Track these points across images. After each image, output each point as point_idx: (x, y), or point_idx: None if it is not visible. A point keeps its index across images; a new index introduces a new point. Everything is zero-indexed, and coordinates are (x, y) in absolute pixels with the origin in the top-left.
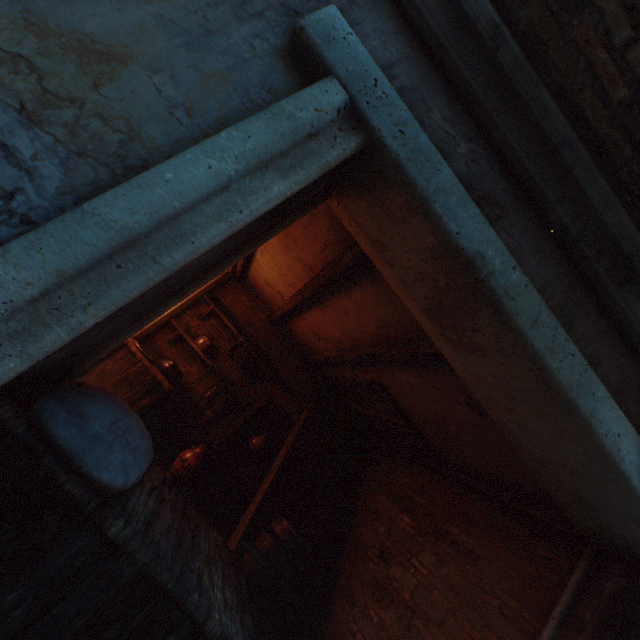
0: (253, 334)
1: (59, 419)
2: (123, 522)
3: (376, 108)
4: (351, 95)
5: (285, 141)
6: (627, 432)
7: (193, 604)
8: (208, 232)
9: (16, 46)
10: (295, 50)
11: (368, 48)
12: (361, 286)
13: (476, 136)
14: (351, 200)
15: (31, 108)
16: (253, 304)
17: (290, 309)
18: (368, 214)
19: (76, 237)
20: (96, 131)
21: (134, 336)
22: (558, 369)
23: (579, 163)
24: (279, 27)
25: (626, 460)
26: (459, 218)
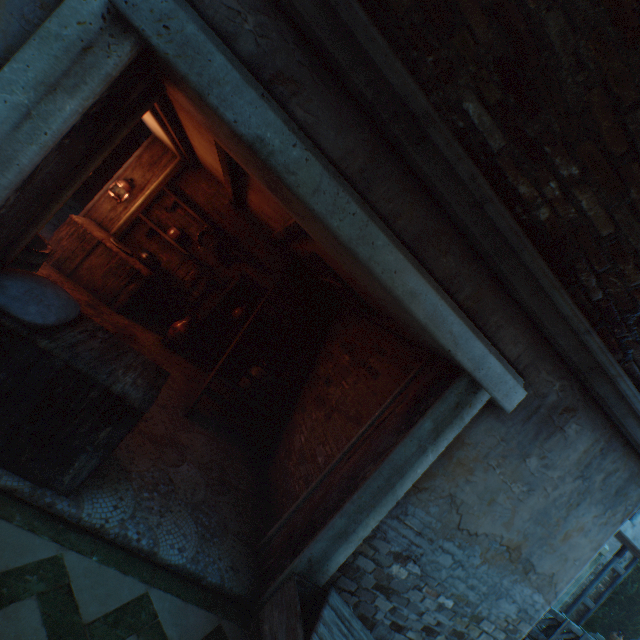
0: (220, 221)
1: None
2: (48, 341)
3: (136, 6)
4: None
5: (62, 62)
6: (405, 270)
7: (102, 379)
8: (27, 155)
9: None
10: None
11: None
12: None
13: (265, 5)
14: (176, 93)
15: None
16: (214, 191)
17: (233, 193)
18: (191, 106)
19: None
20: None
21: (112, 234)
22: (339, 227)
23: (357, 23)
24: None
25: (401, 290)
26: (236, 107)
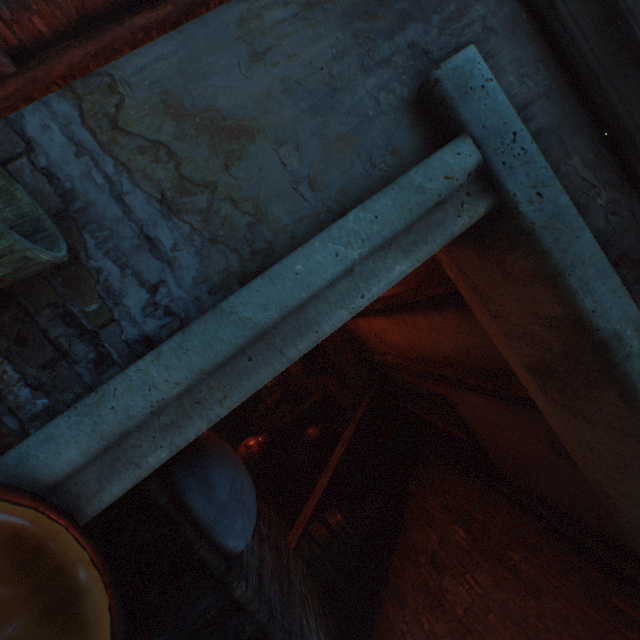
0: None
1: (193, 491)
2: (244, 583)
3: (512, 168)
4: (485, 156)
5: (411, 216)
6: None
7: None
8: (330, 320)
9: (156, 132)
10: (422, 99)
11: (502, 85)
12: (443, 312)
13: (620, 181)
14: (458, 248)
15: (170, 197)
16: None
17: None
18: (477, 266)
19: (216, 337)
20: (226, 215)
21: None
22: None
23: None
24: (406, 73)
25: None
26: (596, 293)
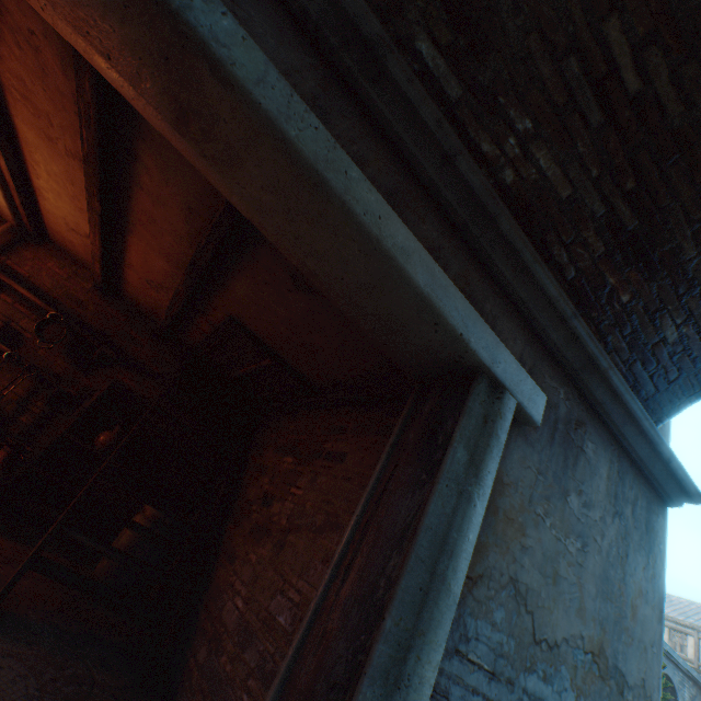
0: (78, 310)
1: None
2: None
3: None
4: None
5: None
6: (390, 218)
7: None
8: None
9: None
10: None
11: None
12: (141, 159)
13: None
14: None
15: None
16: (70, 271)
17: (102, 250)
18: None
19: None
20: None
21: None
22: (299, 138)
23: None
24: None
25: (391, 243)
26: None
